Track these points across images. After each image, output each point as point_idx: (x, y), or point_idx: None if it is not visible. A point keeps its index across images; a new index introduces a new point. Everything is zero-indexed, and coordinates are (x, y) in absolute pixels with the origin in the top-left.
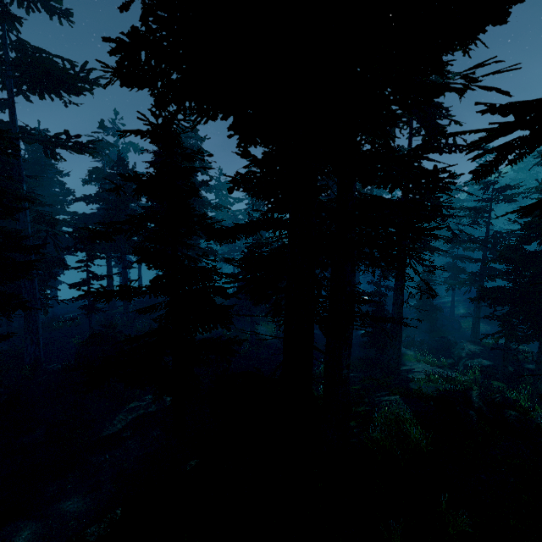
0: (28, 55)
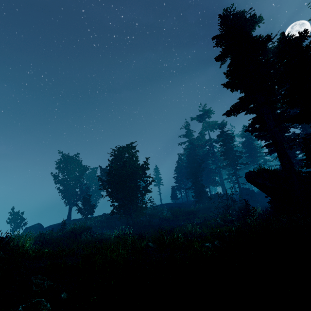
0: (209, 123)
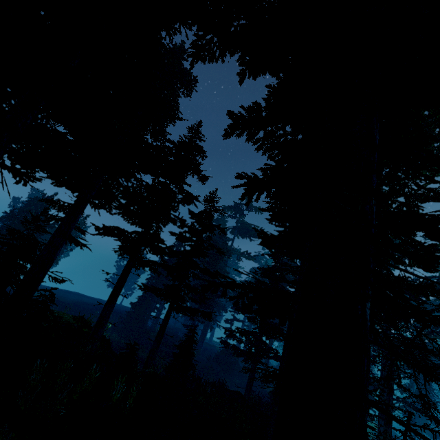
0: (244, 225)
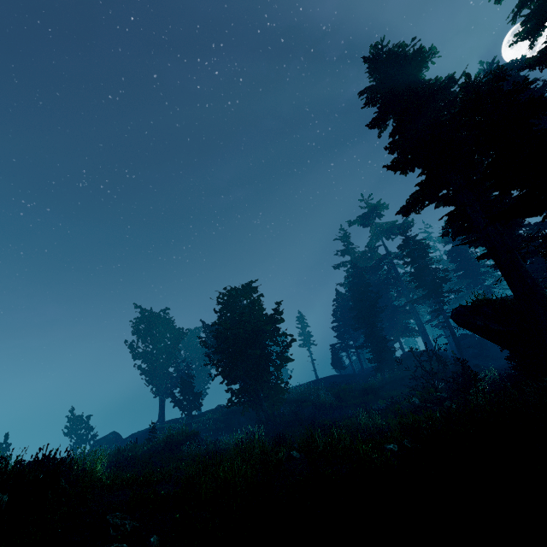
0: (381, 227)
